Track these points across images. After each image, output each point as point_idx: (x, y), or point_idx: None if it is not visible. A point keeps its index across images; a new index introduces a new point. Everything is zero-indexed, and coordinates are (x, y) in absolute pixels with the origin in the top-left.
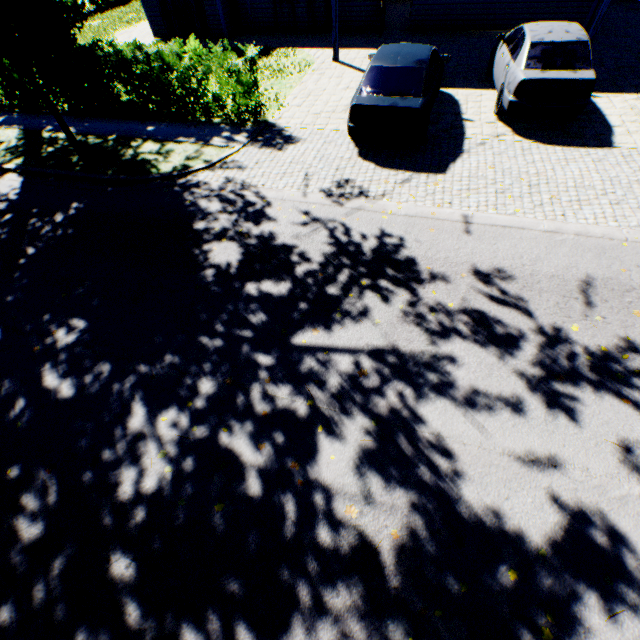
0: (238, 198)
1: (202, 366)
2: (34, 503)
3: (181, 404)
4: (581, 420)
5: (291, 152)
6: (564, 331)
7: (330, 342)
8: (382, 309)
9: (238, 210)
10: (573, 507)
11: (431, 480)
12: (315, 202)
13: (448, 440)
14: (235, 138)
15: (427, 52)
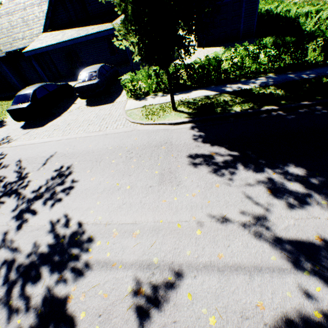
0: None
1: None
2: None
3: None
4: None
5: None
6: (26, 176)
7: None
8: None
9: None
10: None
11: None
12: None
13: None
14: None
15: (38, 86)
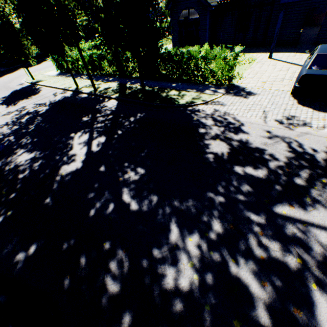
0: (222, 119)
1: (211, 211)
2: (115, 269)
3: (200, 232)
4: None
5: (252, 99)
6: None
7: (305, 217)
8: None
9: (223, 125)
10: None
11: None
12: (273, 126)
13: None
14: (217, 91)
15: None
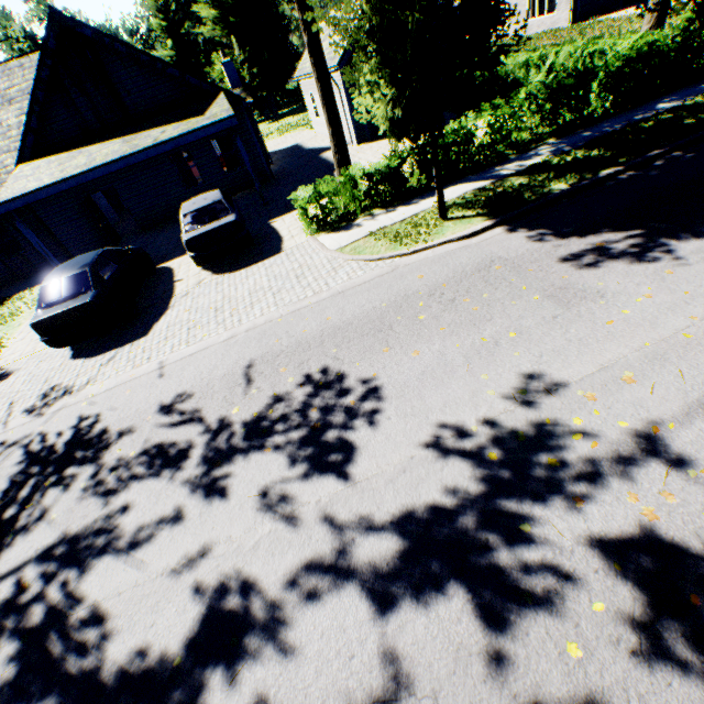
0: None
1: None
2: None
3: None
4: (232, 492)
5: (0, 388)
6: (228, 418)
7: None
8: (63, 499)
9: None
10: (214, 586)
11: (76, 664)
12: (15, 426)
13: (104, 601)
14: None
15: (94, 256)
